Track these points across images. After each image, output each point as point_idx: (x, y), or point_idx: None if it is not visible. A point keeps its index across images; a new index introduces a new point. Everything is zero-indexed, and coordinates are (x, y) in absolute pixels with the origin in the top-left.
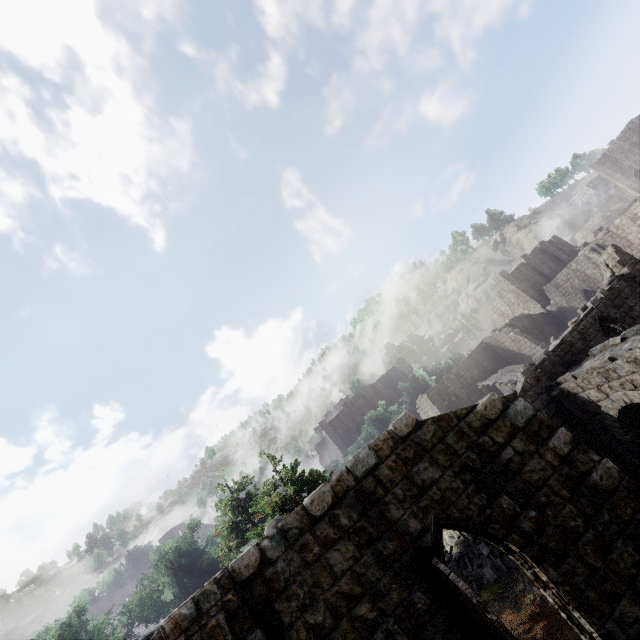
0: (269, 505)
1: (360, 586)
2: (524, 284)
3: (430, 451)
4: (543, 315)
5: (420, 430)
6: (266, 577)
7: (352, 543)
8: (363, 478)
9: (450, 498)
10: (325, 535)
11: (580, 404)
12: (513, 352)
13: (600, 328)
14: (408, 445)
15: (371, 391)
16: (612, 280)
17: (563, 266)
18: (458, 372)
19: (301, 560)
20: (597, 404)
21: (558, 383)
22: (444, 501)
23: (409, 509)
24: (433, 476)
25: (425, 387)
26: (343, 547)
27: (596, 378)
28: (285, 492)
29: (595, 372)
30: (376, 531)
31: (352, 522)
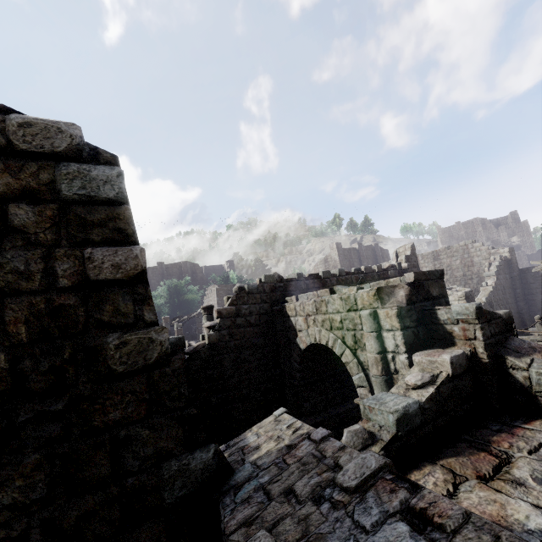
0: None
1: None
2: (345, 261)
3: None
4: None
5: None
6: None
7: None
8: None
9: None
10: None
11: (287, 328)
12: None
13: None
14: None
15: (190, 268)
16: (392, 265)
17: None
18: None
19: None
20: (297, 333)
21: (285, 301)
22: None
23: None
24: None
25: None
26: None
27: (310, 306)
28: None
29: (313, 299)
30: None
31: None
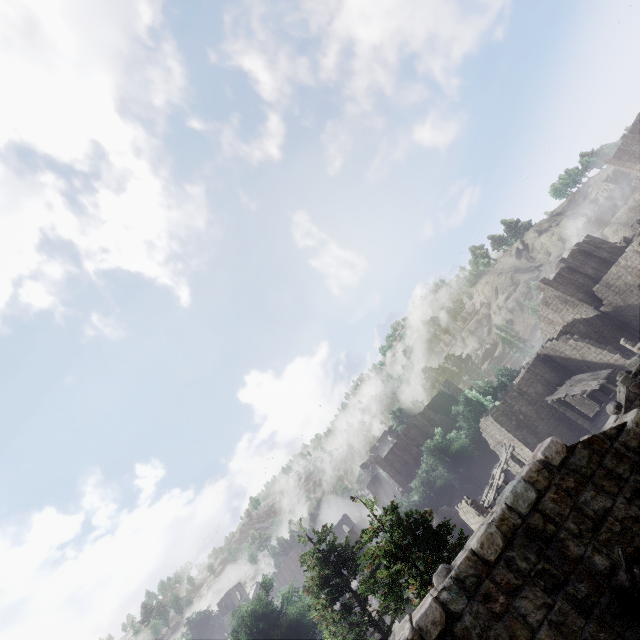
0: (377, 554)
1: (563, 637)
2: (569, 288)
3: (591, 478)
4: (598, 317)
5: (573, 456)
6: (456, 634)
7: (538, 588)
8: (528, 514)
9: (631, 528)
10: (506, 581)
11: None
12: (576, 360)
13: None
14: (565, 474)
15: (423, 419)
16: None
17: (607, 264)
18: (520, 388)
19: (488, 612)
20: None
21: None
22: (626, 532)
23: (590, 544)
24: (604, 505)
25: (481, 408)
26: (530, 593)
27: None
28: (393, 538)
29: None
30: (561, 572)
31: (531, 564)
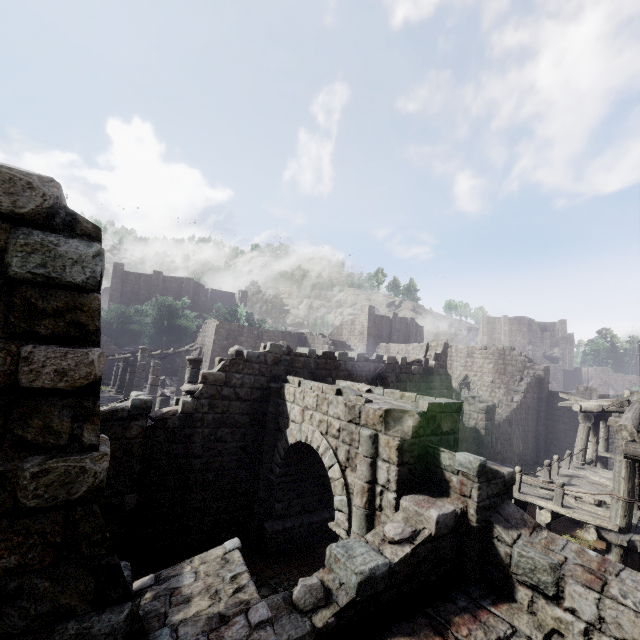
0: None
1: None
2: (374, 330)
3: None
4: None
5: None
6: None
7: None
8: None
9: None
10: None
11: (280, 412)
12: None
13: (371, 379)
14: None
15: (193, 287)
16: (418, 360)
17: None
18: (263, 333)
19: None
20: (289, 423)
21: (286, 380)
22: None
23: None
24: None
25: None
26: None
27: (312, 399)
28: None
29: (316, 392)
30: None
31: None
